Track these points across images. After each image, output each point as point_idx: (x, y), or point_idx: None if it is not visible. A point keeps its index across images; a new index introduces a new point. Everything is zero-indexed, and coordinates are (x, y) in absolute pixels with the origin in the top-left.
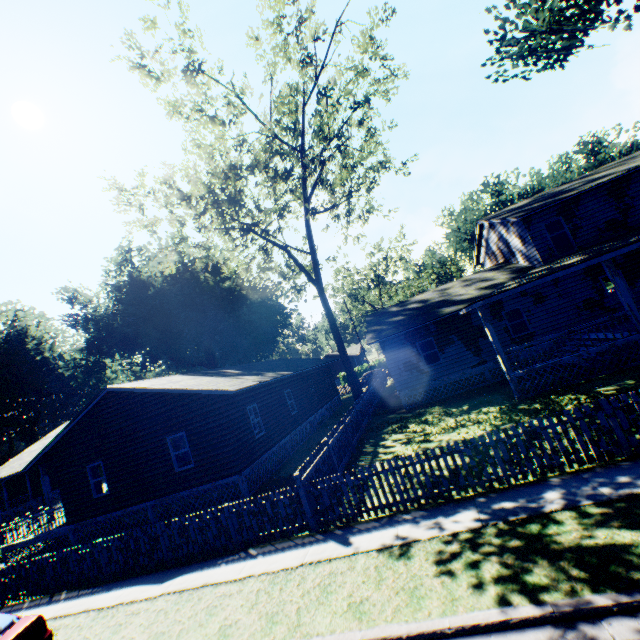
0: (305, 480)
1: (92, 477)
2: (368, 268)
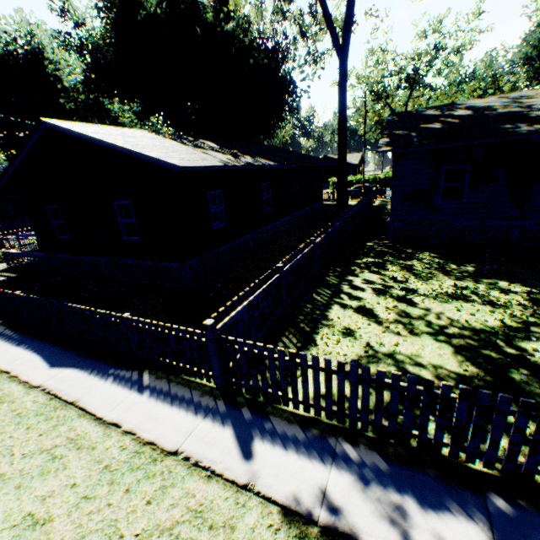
0: (224, 327)
1: (54, 218)
2: (410, 56)
